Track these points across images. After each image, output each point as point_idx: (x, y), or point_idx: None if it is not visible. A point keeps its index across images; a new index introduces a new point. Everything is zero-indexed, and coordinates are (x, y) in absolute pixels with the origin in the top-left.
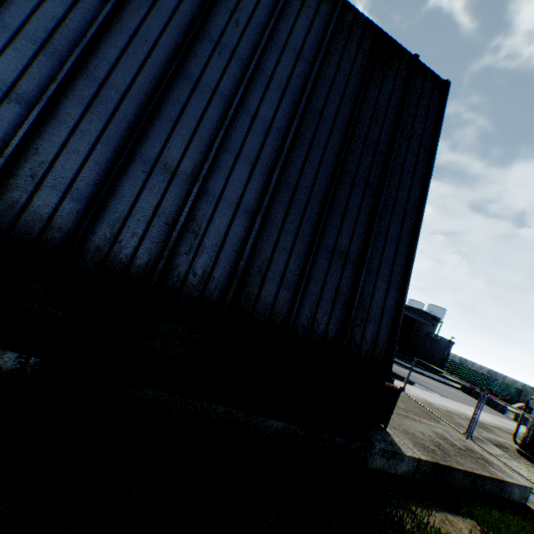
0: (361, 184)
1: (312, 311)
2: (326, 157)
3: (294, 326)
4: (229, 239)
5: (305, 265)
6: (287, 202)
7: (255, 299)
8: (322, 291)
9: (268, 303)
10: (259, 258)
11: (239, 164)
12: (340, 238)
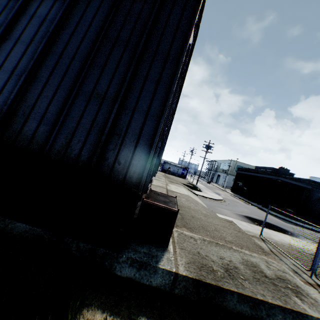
0: (122, 44)
1: (67, 140)
2: (90, 31)
3: (49, 151)
4: (4, 94)
5: (64, 107)
6: (53, 65)
7: (18, 133)
8: (78, 125)
9: (28, 135)
10: (25, 104)
11: (17, 47)
12: (98, 84)
